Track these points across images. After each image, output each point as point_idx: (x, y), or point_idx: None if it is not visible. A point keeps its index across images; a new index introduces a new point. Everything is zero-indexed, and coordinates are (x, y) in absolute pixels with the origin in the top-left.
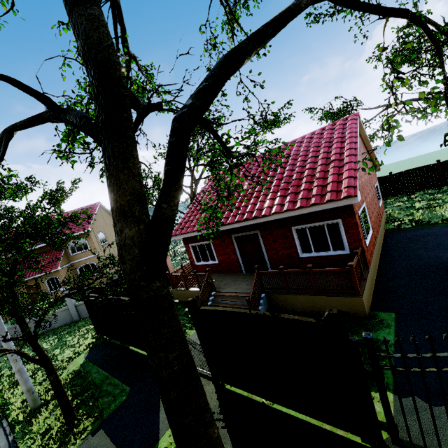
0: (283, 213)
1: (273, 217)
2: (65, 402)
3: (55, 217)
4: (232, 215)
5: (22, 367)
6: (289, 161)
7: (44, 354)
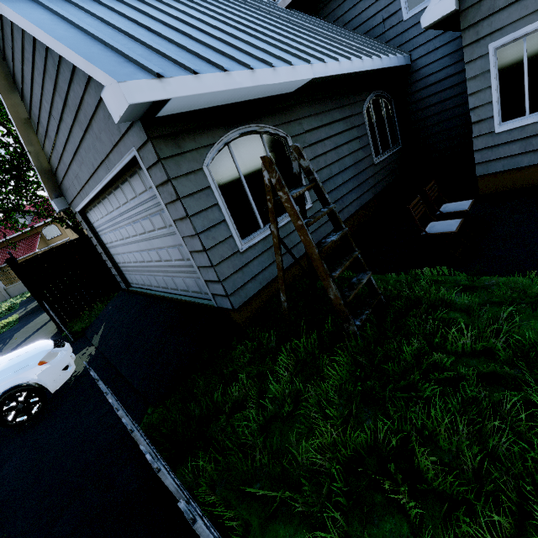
0: None
1: None
2: None
3: (28, 207)
4: None
5: None
6: None
7: None
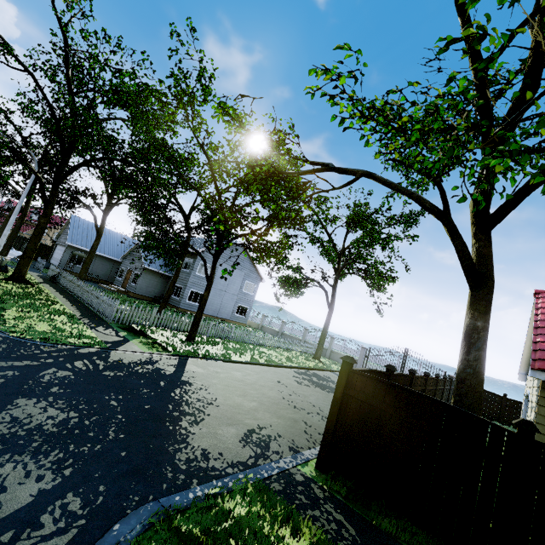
0: None
1: None
2: None
3: None
4: None
5: None
6: None
7: None
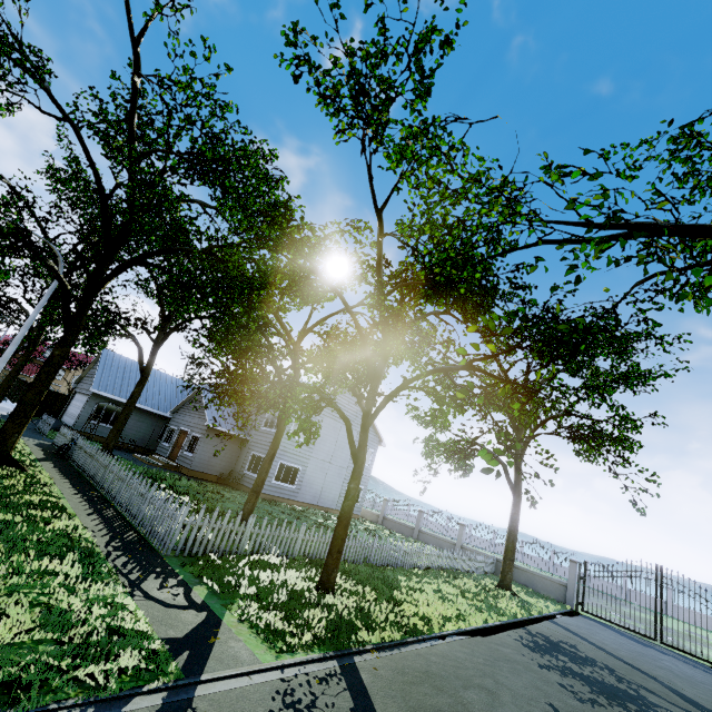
0: None
1: None
2: None
3: None
4: None
5: None
6: None
7: None
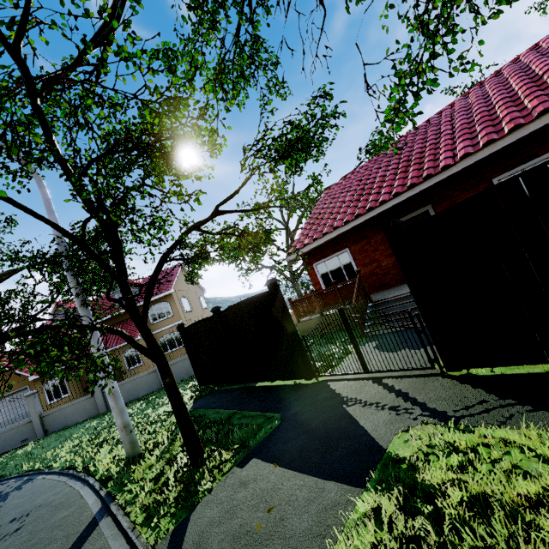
0: (481, 151)
1: (461, 164)
2: (187, 421)
3: (134, 281)
4: (384, 193)
5: (117, 389)
6: (456, 115)
7: (156, 342)
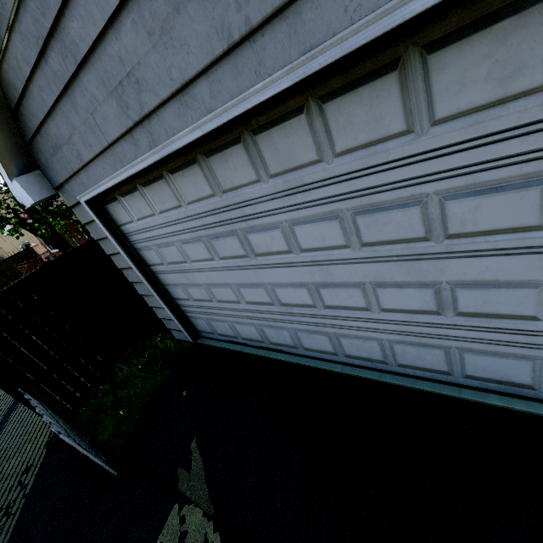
0: None
1: None
2: None
3: None
4: None
5: None
6: None
7: None
